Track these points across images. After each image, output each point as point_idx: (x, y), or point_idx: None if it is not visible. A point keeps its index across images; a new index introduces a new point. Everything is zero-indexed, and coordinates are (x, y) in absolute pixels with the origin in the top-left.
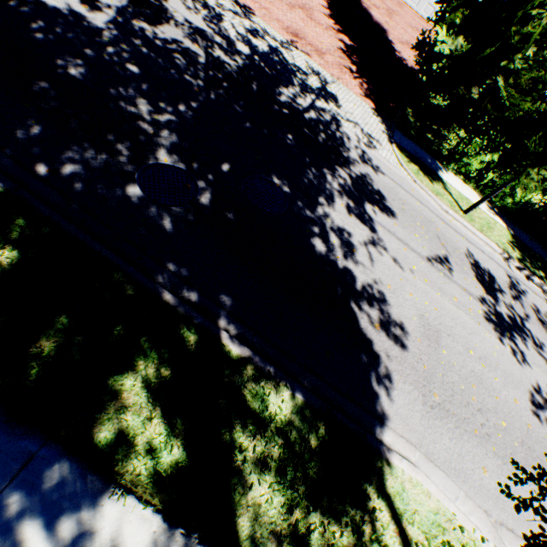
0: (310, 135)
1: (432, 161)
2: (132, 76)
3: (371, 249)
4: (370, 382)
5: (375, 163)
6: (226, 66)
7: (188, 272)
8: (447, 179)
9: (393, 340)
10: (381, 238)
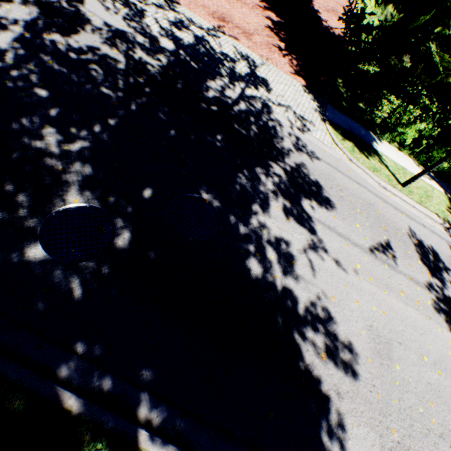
0: (241, 130)
1: (366, 132)
2: (39, 101)
3: (311, 256)
4: (321, 438)
5: (310, 148)
6: (148, 68)
7: (100, 349)
8: (382, 149)
9: (343, 369)
10: (321, 239)
